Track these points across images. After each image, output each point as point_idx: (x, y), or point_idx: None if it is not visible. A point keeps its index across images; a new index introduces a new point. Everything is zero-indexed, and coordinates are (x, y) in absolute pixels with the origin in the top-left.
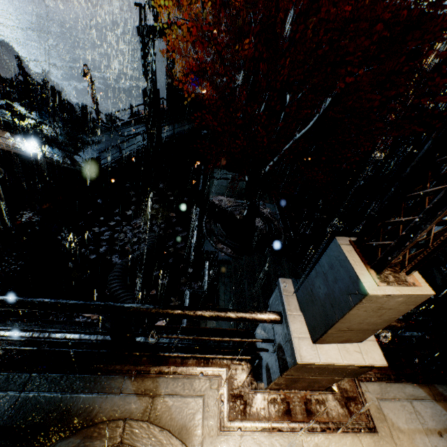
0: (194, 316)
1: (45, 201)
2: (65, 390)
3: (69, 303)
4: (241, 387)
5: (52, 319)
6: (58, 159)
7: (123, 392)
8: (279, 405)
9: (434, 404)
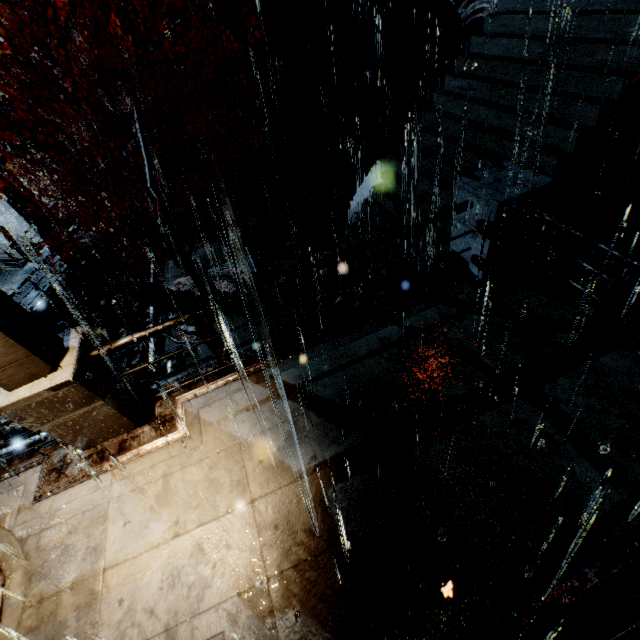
0: None
1: None
2: None
3: None
4: (61, 460)
5: None
6: None
7: None
8: (94, 458)
9: (255, 387)
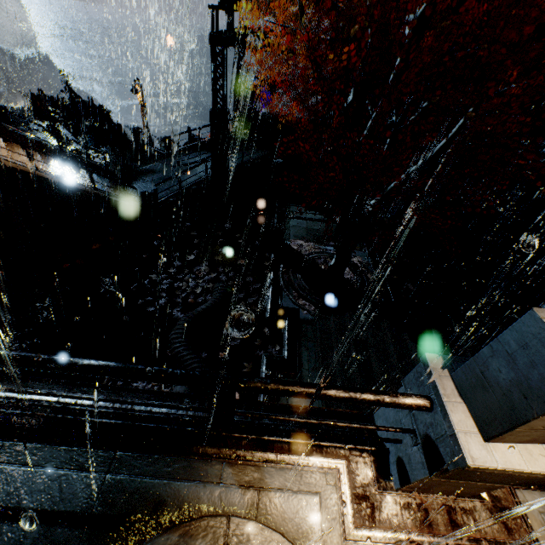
0: (323, 397)
1: (94, 241)
2: (155, 474)
3: (175, 373)
4: (365, 485)
5: (107, 382)
6: (109, 192)
7: (223, 481)
8: (414, 512)
9: None
